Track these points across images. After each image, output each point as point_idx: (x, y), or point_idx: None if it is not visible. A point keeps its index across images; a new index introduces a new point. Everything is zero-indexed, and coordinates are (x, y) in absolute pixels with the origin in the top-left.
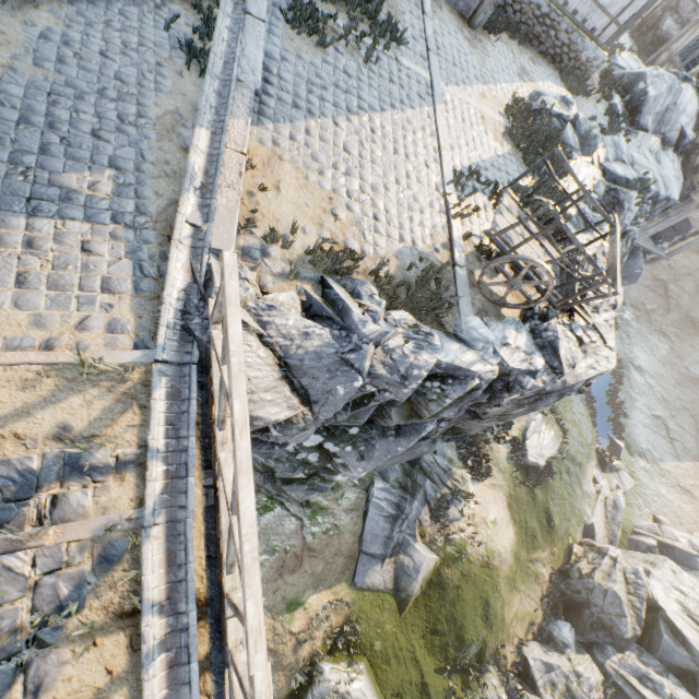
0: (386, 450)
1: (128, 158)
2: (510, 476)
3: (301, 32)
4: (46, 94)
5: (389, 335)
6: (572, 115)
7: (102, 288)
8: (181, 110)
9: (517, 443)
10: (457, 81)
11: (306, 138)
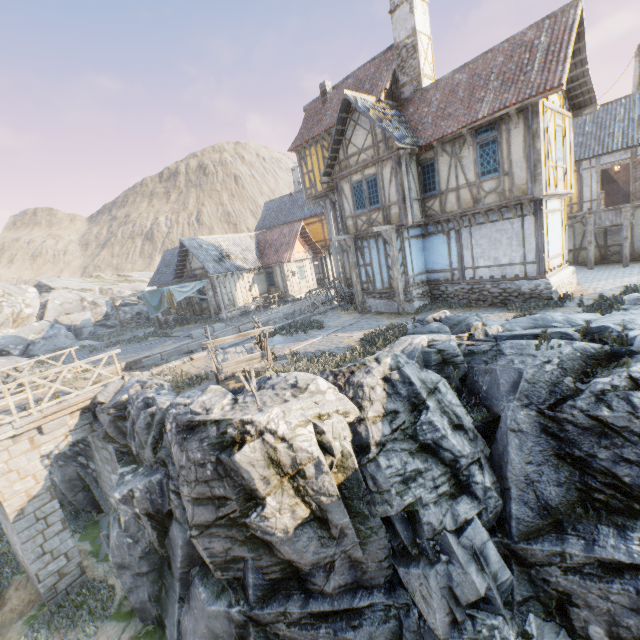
0: (135, 482)
1: None
2: None
3: None
4: None
5: (148, 384)
6: (439, 316)
7: None
8: None
9: None
10: (348, 331)
11: None
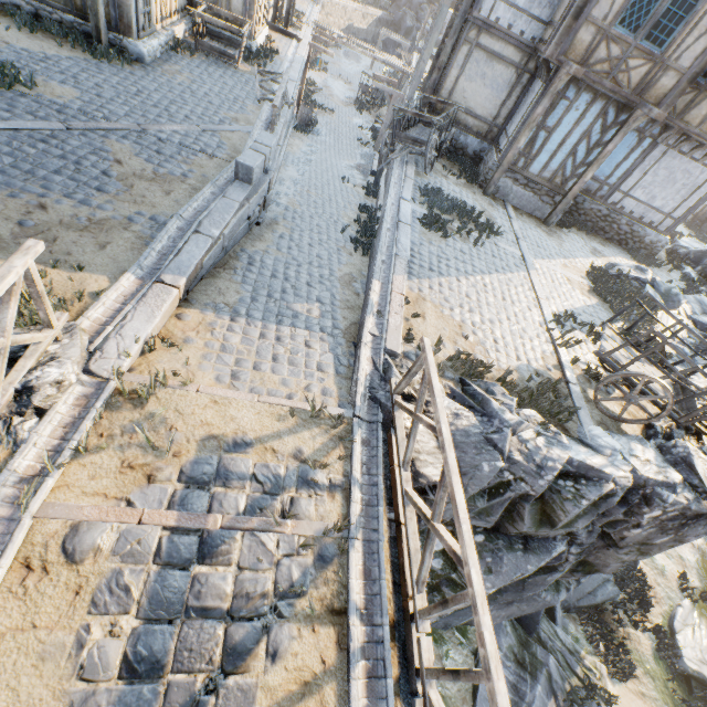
0: (514, 566)
1: (326, 297)
2: (664, 686)
3: (432, 230)
4: (283, 264)
5: (523, 426)
6: (649, 278)
7: (317, 368)
8: (353, 273)
9: (663, 636)
10: (542, 256)
11: (439, 288)
